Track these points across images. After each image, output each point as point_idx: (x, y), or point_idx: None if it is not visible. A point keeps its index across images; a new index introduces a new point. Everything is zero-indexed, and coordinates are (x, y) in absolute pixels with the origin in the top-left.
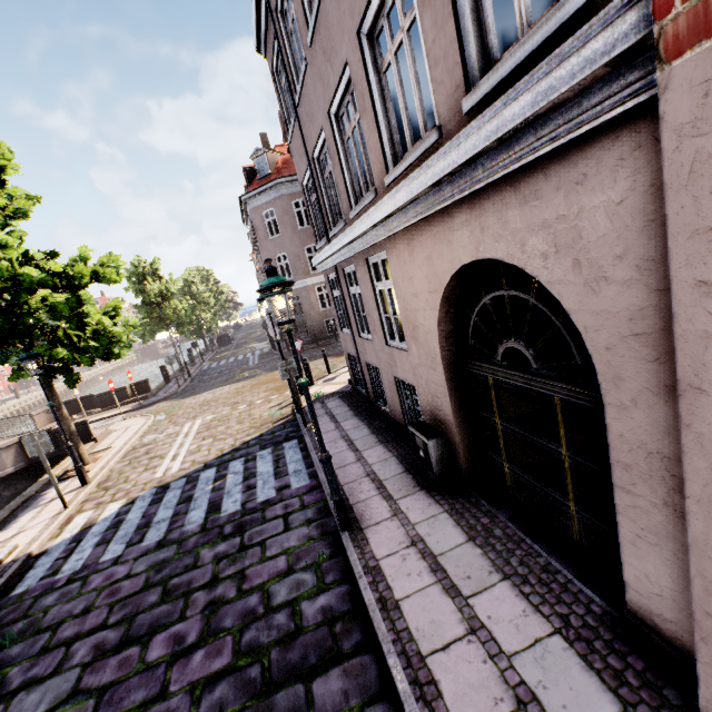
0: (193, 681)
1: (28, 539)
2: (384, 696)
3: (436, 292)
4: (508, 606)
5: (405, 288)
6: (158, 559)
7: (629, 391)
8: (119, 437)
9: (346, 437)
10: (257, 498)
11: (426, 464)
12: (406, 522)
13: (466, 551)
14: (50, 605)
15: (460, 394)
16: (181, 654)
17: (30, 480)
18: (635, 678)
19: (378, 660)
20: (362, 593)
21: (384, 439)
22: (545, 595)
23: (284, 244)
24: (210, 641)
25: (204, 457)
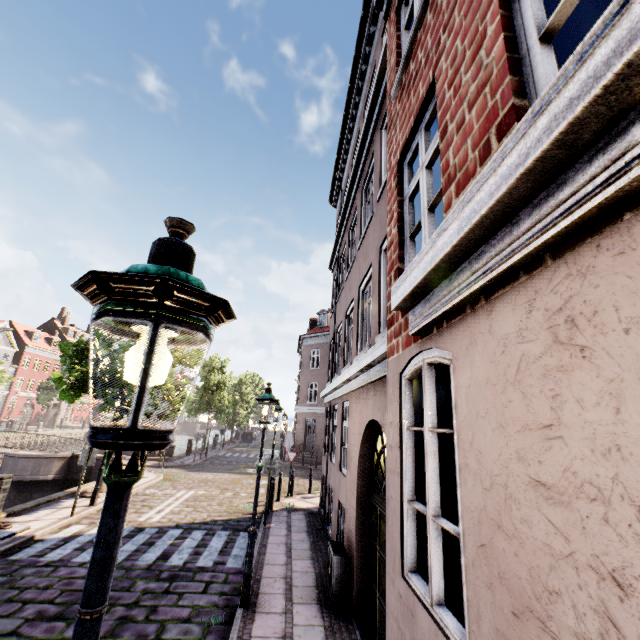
0: None
1: (38, 526)
2: None
3: (360, 434)
4: None
5: (351, 428)
6: None
7: None
8: None
9: (289, 544)
10: (197, 562)
11: (330, 581)
12: (290, 620)
13: None
14: (28, 574)
15: (365, 520)
16: None
17: (56, 491)
18: None
19: None
20: None
21: (316, 557)
22: None
23: (318, 375)
24: (109, 639)
25: (179, 519)
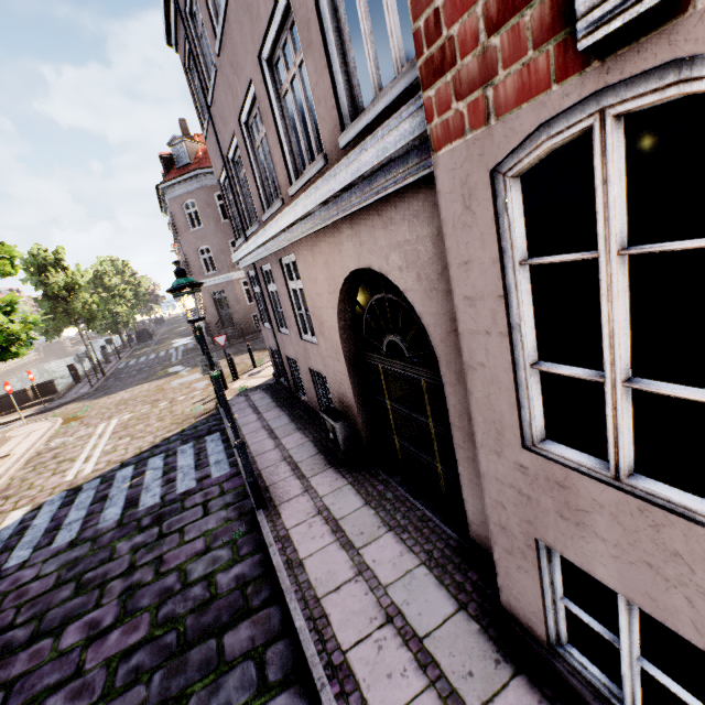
0: (109, 656)
1: None
2: (285, 635)
3: (334, 293)
4: (390, 551)
5: (312, 288)
6: (70, 557)
7: (455, 372)
8: (20, 443)
9: (267, 427)
10: (177, 490)
11: (335, 445)
12: (315, 495)
13: (362, 513)
14: None
15: (360, 381)
16: (97, 637)
17: None
18: (471, 585)
19: (282, 608)
20: (272, 559)
21: (302, 427)
22: (418, 538)
23: (207, 236)
24: (127, 620)
25: (120, 457)
